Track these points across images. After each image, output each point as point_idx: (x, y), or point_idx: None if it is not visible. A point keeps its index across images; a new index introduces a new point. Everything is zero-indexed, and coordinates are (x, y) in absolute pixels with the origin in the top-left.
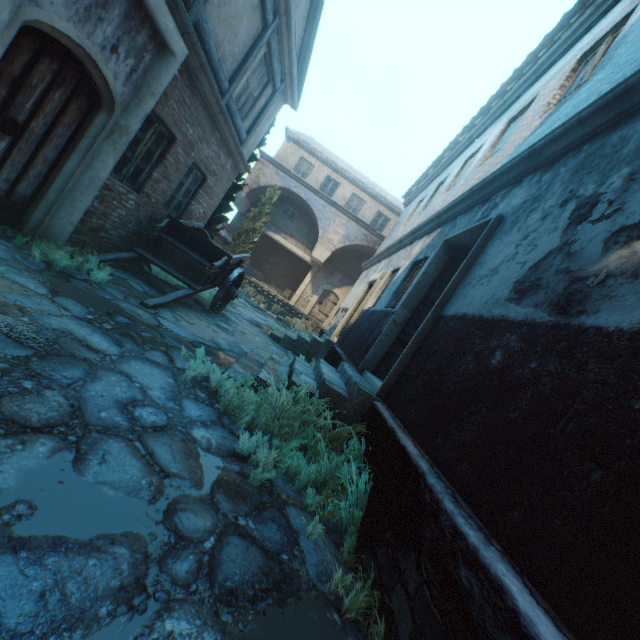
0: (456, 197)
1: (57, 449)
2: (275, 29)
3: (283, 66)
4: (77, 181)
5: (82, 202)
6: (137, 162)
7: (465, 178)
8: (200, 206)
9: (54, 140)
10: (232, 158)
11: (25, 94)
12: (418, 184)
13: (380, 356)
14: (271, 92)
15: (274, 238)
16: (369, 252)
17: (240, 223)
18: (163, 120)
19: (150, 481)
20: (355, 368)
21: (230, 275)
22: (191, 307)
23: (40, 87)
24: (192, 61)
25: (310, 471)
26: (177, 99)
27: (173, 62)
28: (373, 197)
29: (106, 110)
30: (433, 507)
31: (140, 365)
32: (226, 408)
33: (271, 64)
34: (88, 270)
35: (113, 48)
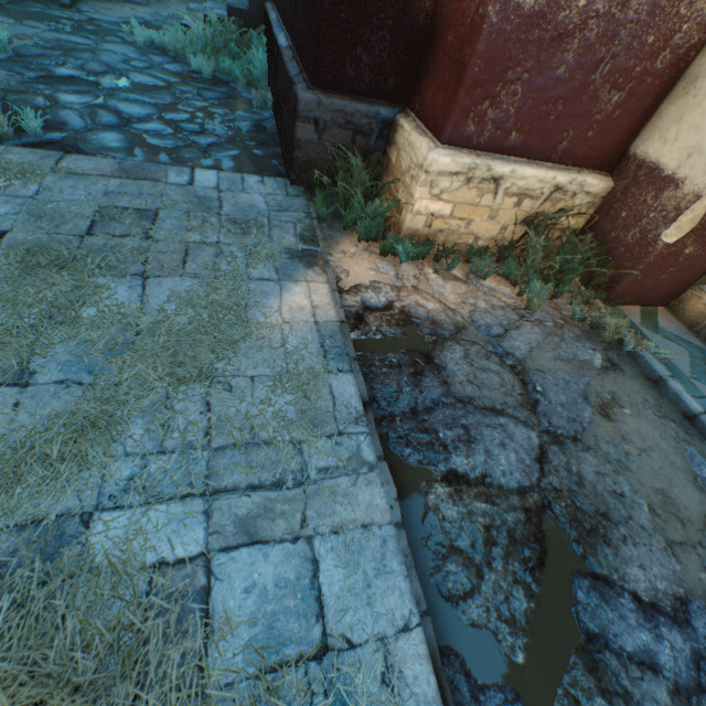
0: None
1: (118, 78)
2: None
3: None
4: None
5: None
6: None
7: None
8: None
9: None
10: None
11: None
12: None
13: None
14: None
15: None
16: None
17: None
18: None
19: (160, 82)
20: None
21: None
22: None
23: None
24: None
25: (237, 66)
26: None
27: None
28: None
29: None
30: (273, 37)
31: (111, 47)
32: (176, 55)
33: None
34: None
35: None
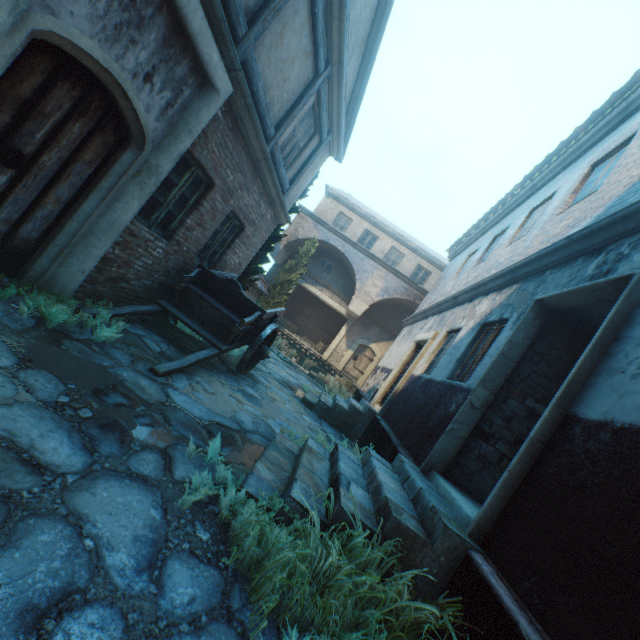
0: (532, 248)
1: None
2: (326, 78)
3: (331, 117)
4: (94, 224)
5: (97, 248)
6: (169, 207)
7: (540, 227)
8: (236, 256)
9: (70, 177)
10: (273, 208)
11: (35, 121)
12: (466, 237)
13: (452, 451)
14: (317, 143)
15: (309, 289)
16: (409, 306)
17: (276, 274)
18: (201, 163)
19: None
20: (414, 461)
21: (262, 332)
22: (214, 368)
23: (55, 115)
24: (237, 101)
25: None
26: (218, 142)
27: (215, 99)
28: (413, 250)
29: (135, 147)
30: None
31: (112, 488)
32: (239, 564)
33: (319, 114)
34: (95, 326)
35: (147, 76)
